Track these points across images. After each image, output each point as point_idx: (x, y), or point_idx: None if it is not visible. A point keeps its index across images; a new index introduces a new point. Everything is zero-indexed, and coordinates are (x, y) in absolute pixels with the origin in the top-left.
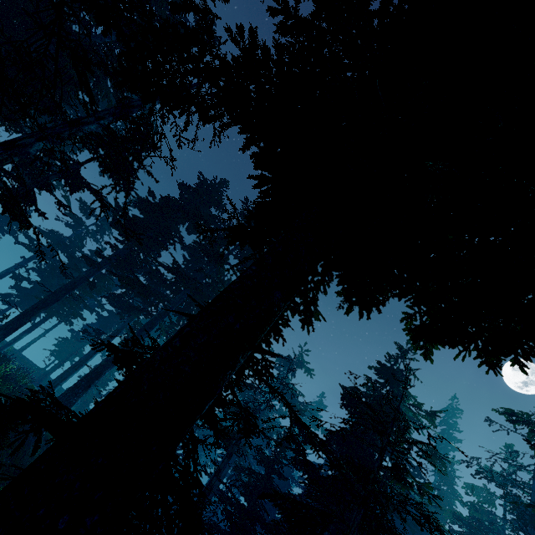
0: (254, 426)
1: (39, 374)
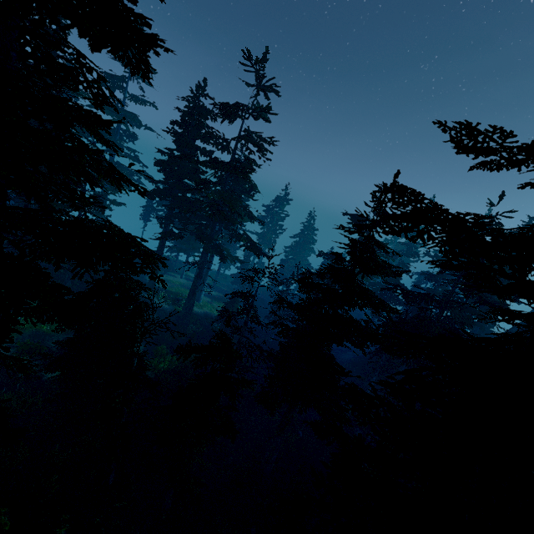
0: None
1: (220, 277)
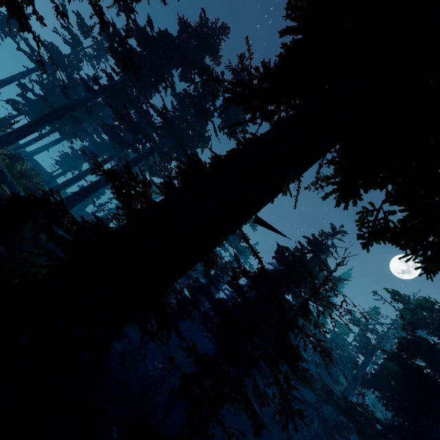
0: (214, 262)
1: (48, 176)
